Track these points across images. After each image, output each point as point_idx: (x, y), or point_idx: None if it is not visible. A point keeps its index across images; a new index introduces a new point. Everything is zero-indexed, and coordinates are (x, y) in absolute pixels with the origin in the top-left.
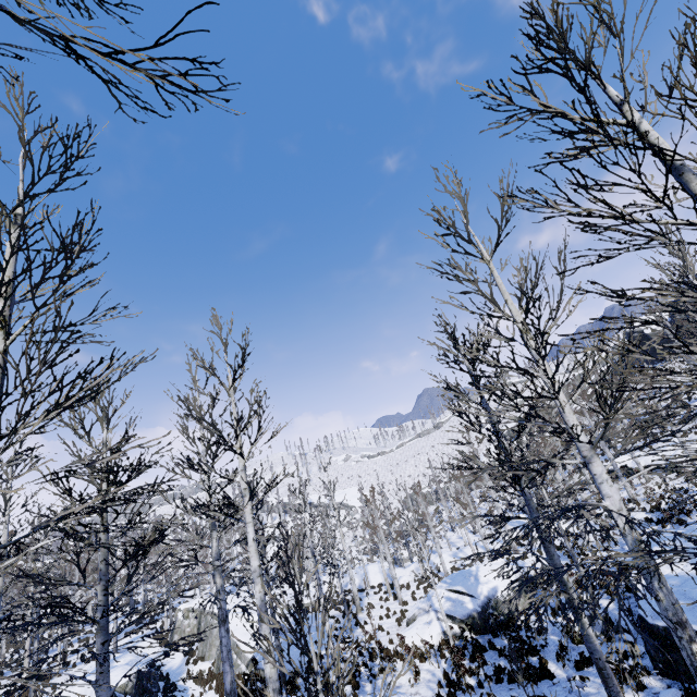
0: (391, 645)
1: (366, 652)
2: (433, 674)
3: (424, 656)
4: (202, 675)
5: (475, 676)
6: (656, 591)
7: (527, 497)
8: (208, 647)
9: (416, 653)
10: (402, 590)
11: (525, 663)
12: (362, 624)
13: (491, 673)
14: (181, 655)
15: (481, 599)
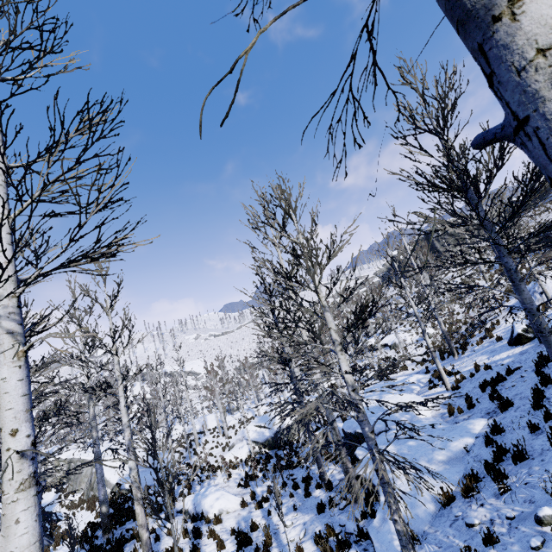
0: (216, 463)
1: (199, 469)
2: (240, 475)
3: (235, 466)
4: (73, 503)
5: (263, 472)
6: (327, 416)
7: (292, 372)
8: (78, 484)
9: (231, 465)
10: (229, 430)
11: (286, 459)
12: (198, 454)
13: (272, 469)
14: (53, 493)
15: (275, 429)
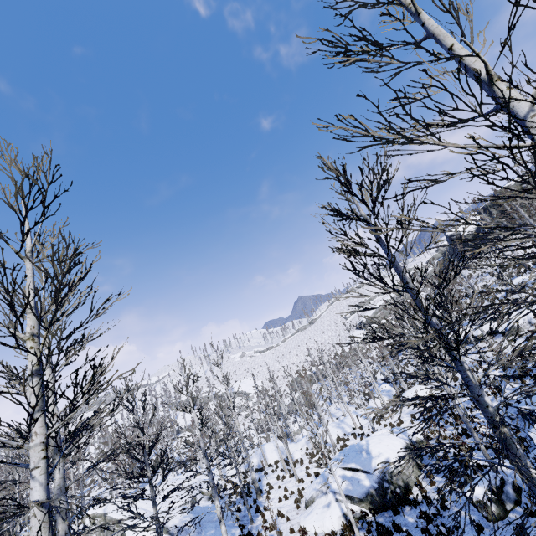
0: (292, 535)
1: None
2: None
3: None
4: None
5: None
6: None
7: (464, 367)
8: None
9: None
10: (296, 466)
11: None
12: (262, 510)
13: None
14: None
15: (377, 474)
